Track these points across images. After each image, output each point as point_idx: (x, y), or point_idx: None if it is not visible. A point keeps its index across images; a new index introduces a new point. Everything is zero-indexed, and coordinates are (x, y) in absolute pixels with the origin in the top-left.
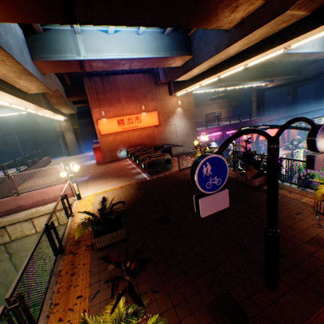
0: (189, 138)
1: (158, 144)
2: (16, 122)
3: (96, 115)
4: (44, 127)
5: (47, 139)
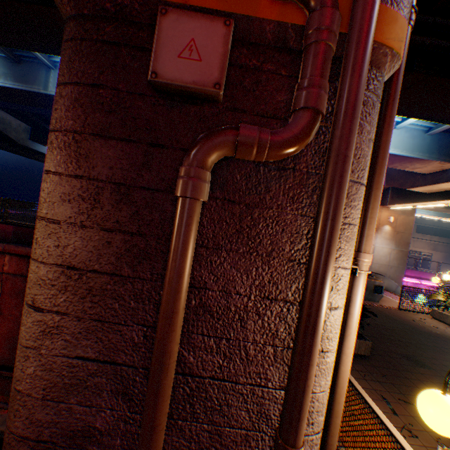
0: (388, 272)
1: None
2: None
3: None
4: None
5: None
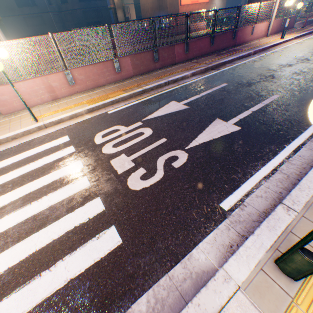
0: None
1: None
2: None
3: None
4: (74, 7)
5: (77, 22)
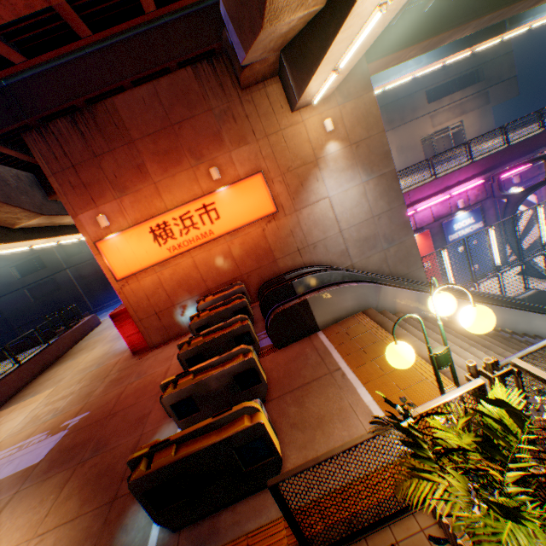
0: (380, 229)
1: (286, 265)
2: (65, 248)
3: (90, 229)
4: None
5: None
